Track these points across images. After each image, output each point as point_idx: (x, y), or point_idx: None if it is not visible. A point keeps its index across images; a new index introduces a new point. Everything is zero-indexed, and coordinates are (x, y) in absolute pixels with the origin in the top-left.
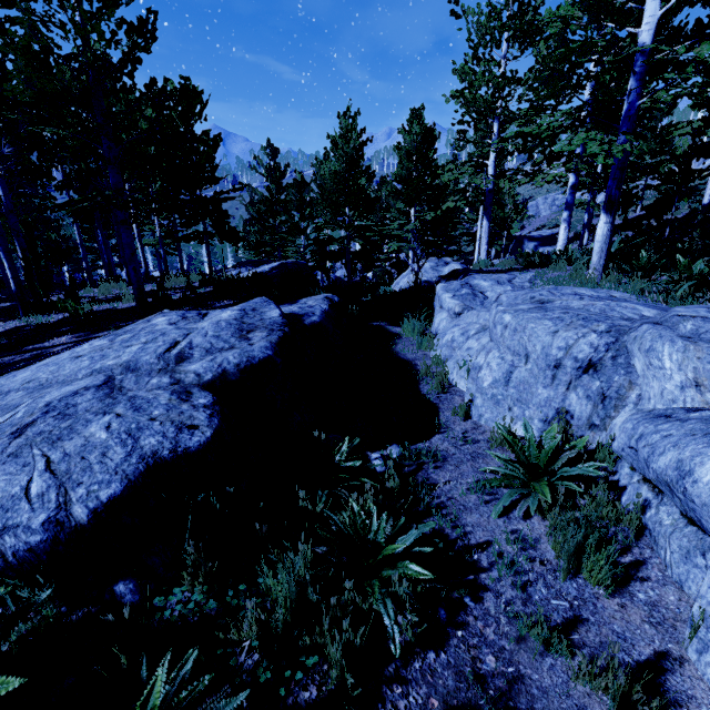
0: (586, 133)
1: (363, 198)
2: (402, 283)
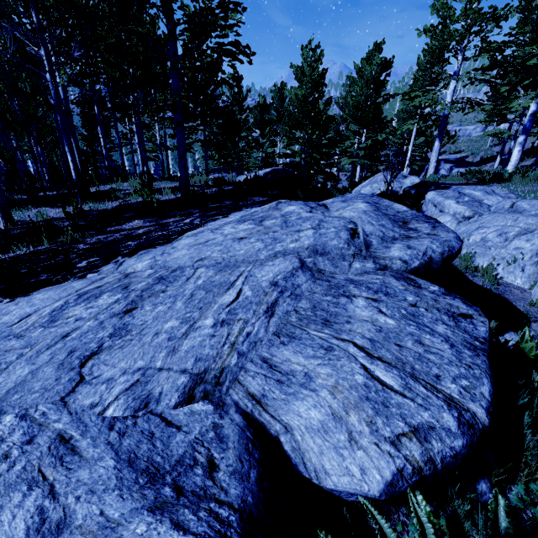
0: None
1: (323, 119)
2: (364, 191)
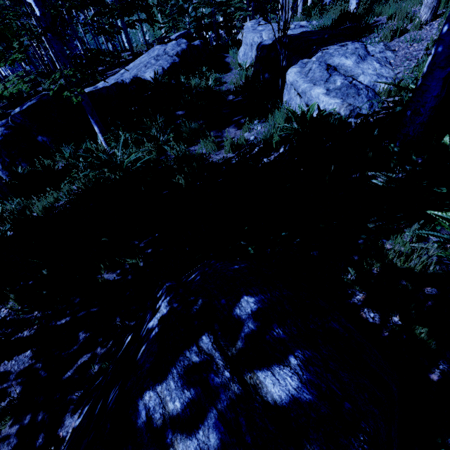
0: None
1: None
2: (239, 38)
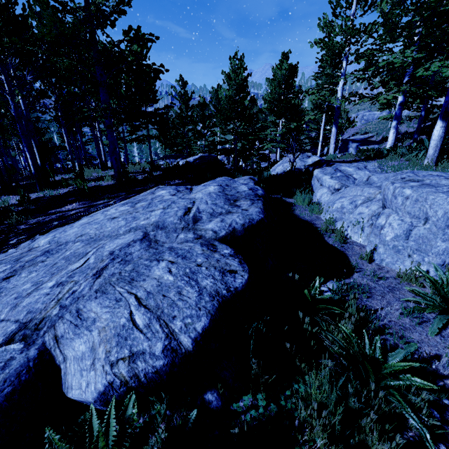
0: (440, 62)
1: (247, 113)
2: (278, 169)
